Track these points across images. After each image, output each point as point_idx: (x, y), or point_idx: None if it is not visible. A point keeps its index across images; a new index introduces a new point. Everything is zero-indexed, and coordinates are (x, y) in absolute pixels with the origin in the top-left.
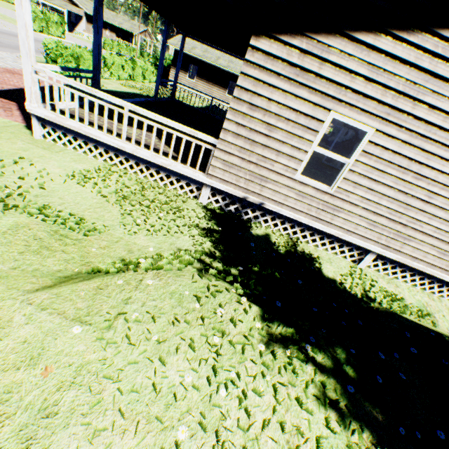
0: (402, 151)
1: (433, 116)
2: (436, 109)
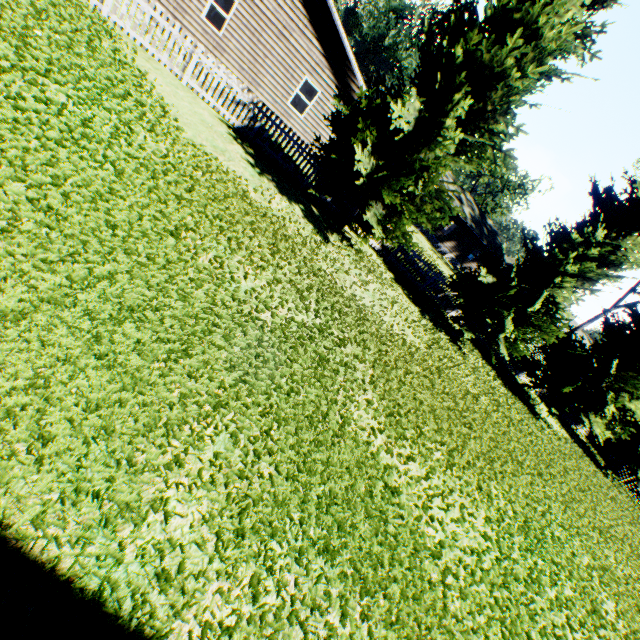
0: (251, 22)
1: (262, 6)
2: (263, 3)
